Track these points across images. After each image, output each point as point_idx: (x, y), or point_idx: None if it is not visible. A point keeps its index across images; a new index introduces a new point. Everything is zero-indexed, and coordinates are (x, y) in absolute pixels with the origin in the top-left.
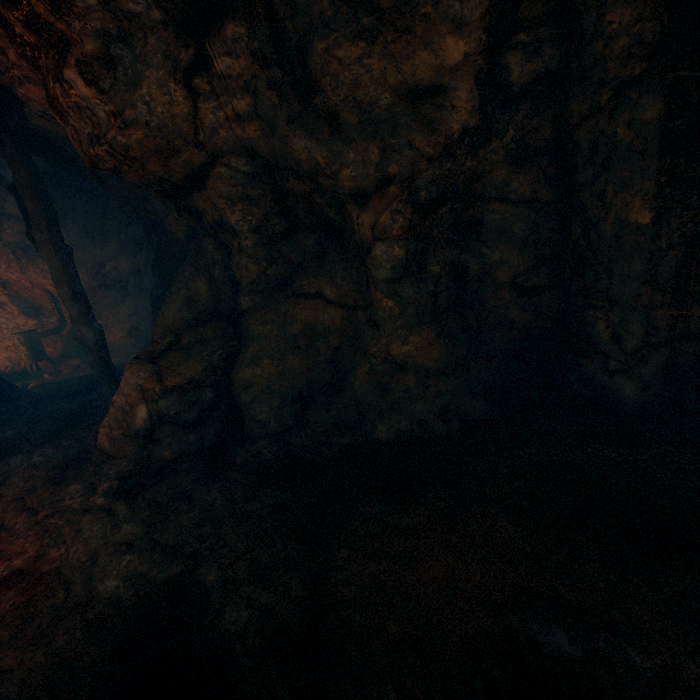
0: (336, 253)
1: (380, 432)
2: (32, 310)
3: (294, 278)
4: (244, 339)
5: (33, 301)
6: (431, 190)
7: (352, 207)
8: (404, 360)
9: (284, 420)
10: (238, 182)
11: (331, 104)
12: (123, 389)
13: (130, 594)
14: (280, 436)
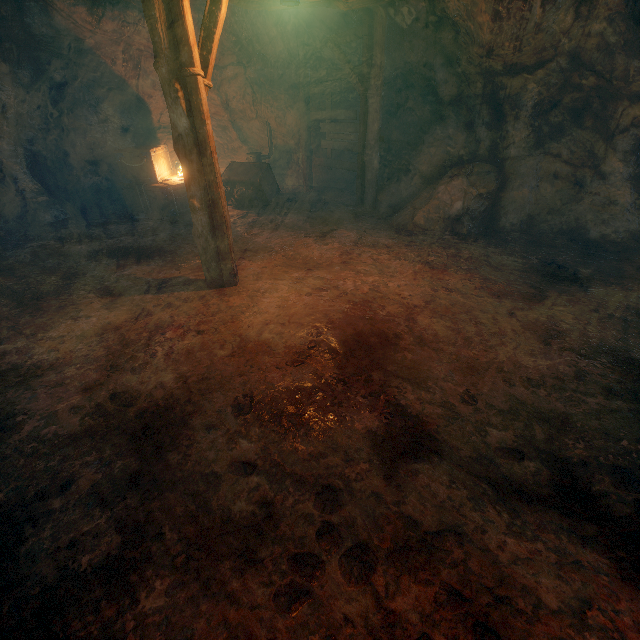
0: (575, 130)
1: (591, 235)
2: (242, 137)
3: (543, 142)
4: (513, 175)
5: (242, 130)
6: None
7: (622, 103)
8: (614, 199)
9: (522, 225)
10: (553, 73)
11: None
12: (449, 191)
13: (521, 265)
14: (523, 232)
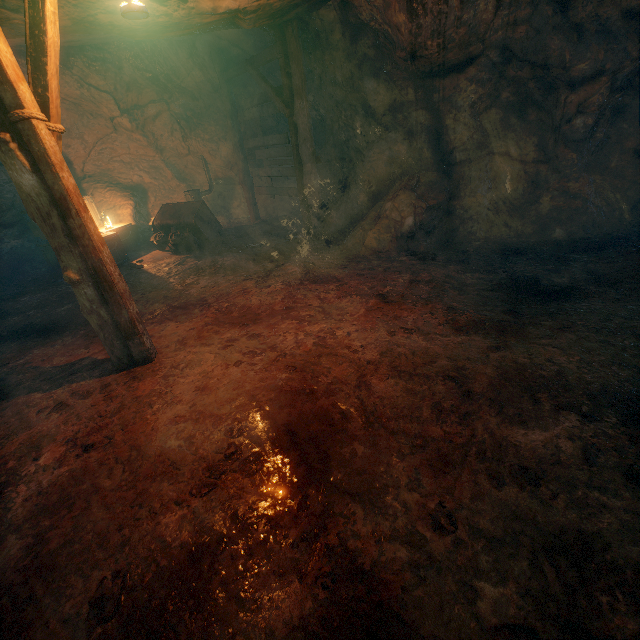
0: (519, 125)
1: (557, 234)
2: (178, 175)
3: (488, 142)
4: (463, 180)
5: (178, 167)
6: (622, 81)
7: (563, 90)
8: (574, 192)
9: (483, 232)
10: (485, 69)
11: (579, 17)
12: (397, 208)
13: (488, 282)
14: (484, 240)
